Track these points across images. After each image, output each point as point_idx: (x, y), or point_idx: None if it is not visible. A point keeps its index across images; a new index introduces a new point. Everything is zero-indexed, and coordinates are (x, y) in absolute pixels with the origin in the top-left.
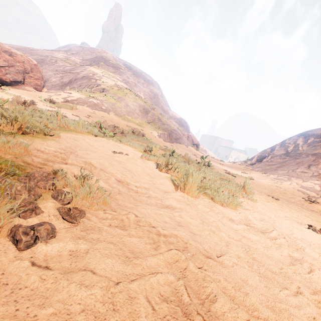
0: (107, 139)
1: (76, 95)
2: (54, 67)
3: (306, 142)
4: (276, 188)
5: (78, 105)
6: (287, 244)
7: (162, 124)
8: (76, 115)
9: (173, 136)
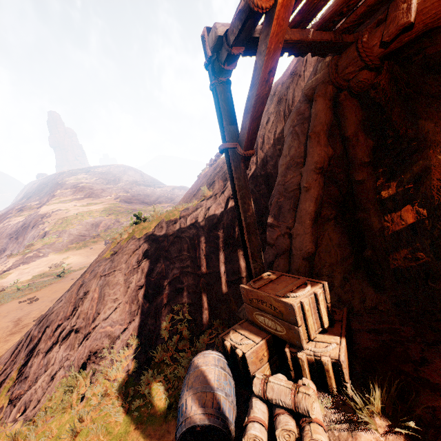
0: None
1: (13, 260)
2: (7, 232)
3: None
4: None
5: (14, 269)
6: None
7: (119, 225)
8: None
9: None
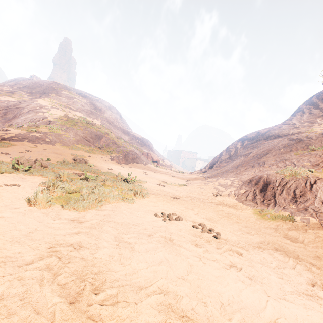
0: (16, 173)
1: (15, 131)
2: None
3: (242, 146)
4: (199, 190)
5: (16, 141)
6: (91, 226)
7: (117, 147)
8: (5, 153)
9: (130, 156)
